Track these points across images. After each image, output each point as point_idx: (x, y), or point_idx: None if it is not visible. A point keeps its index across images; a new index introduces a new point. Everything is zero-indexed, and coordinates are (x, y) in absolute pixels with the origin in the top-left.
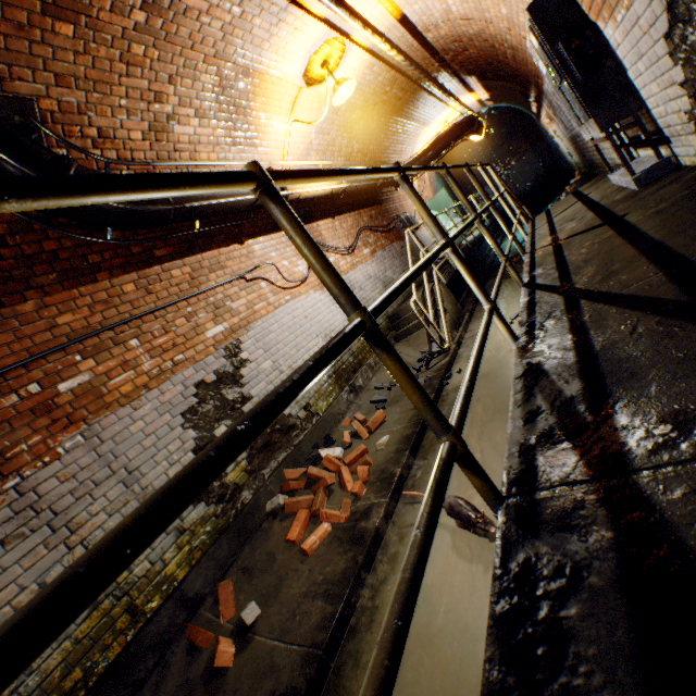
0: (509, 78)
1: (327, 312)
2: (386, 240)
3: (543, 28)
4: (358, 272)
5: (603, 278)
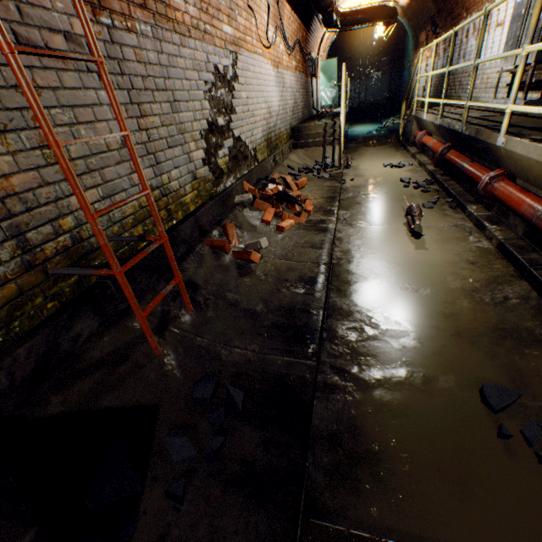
0: None
1: (272, 90)
2: (302, 67)
3: None
4: (288, 76)
5: None
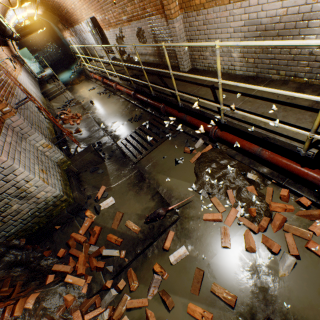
0: (58, 15)
1: (28, 84)
2: (20, 64)
3: (93, 24)
4: (23, 73)
5: (116, 69)
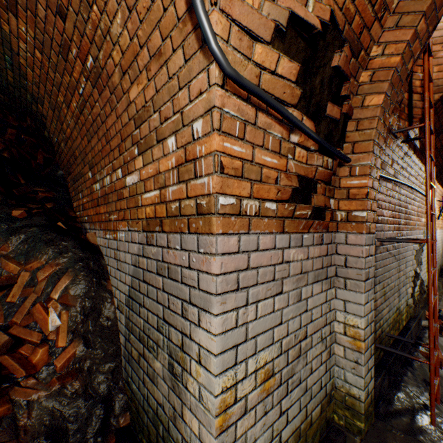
0: None
1: None
2: None
3: None
4: (440, 232)
5: None
